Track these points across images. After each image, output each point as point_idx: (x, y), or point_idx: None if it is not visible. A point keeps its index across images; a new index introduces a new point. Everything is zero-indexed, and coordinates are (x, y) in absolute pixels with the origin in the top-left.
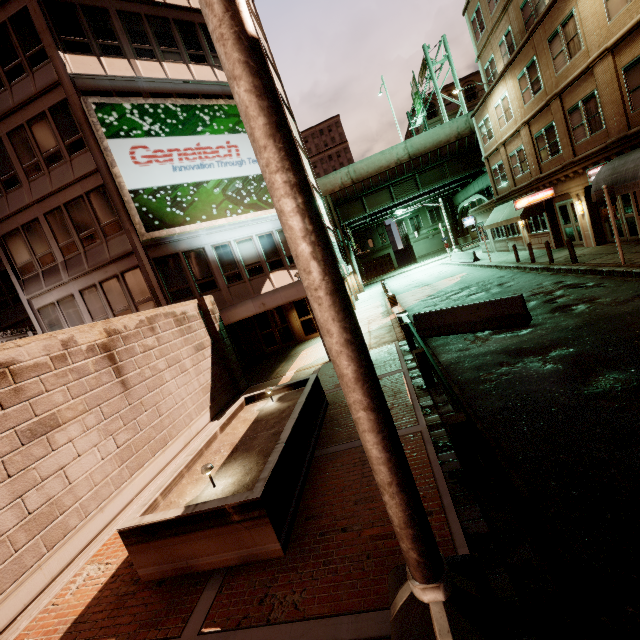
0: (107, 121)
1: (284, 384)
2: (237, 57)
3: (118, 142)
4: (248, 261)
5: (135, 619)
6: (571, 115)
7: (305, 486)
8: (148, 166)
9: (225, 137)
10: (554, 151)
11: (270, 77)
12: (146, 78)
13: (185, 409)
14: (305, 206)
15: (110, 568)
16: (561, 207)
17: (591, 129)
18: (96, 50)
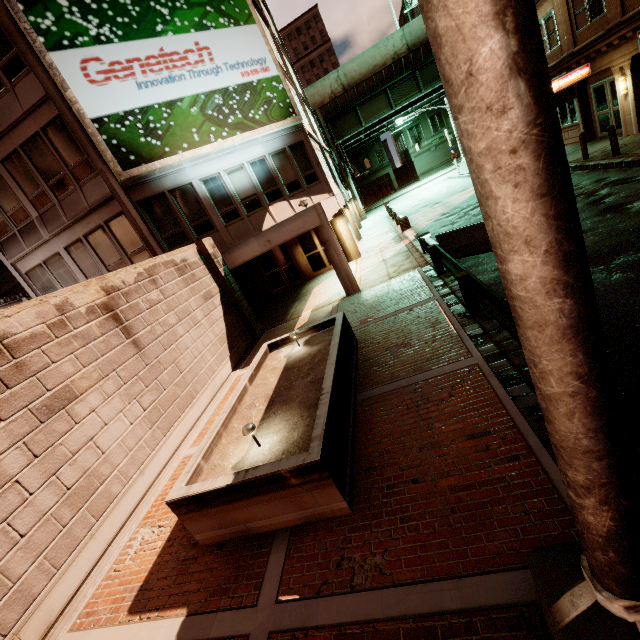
0: (43, 26)
1: (308, 326)
2: None
3: (63, 55)
4: (243, 194)
5: (203, 586)
6: None
7: (355, 434)
8: (107, 85)
9: (192, 36)
10: (595, 12)
11: None
12: None
13: (205, 362)
14: None
15: (164, 531)
16: (597, 89)
17: None
18: None
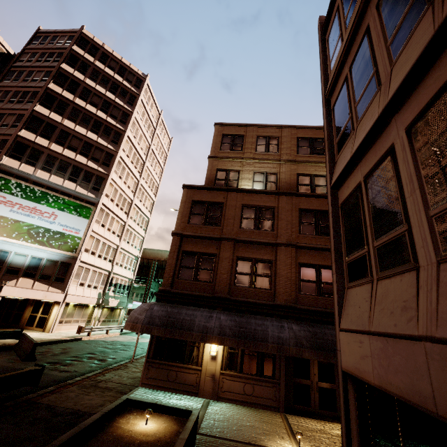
0: None
1: None
2: None
3: None
4: (13, 265)
5: None
6: None
7: None
8: None
9: (54, 210)
10: None
11: None
12: (37, 176)
13: None
14: None
15: None
16: None
17: None
18: (24, 161)
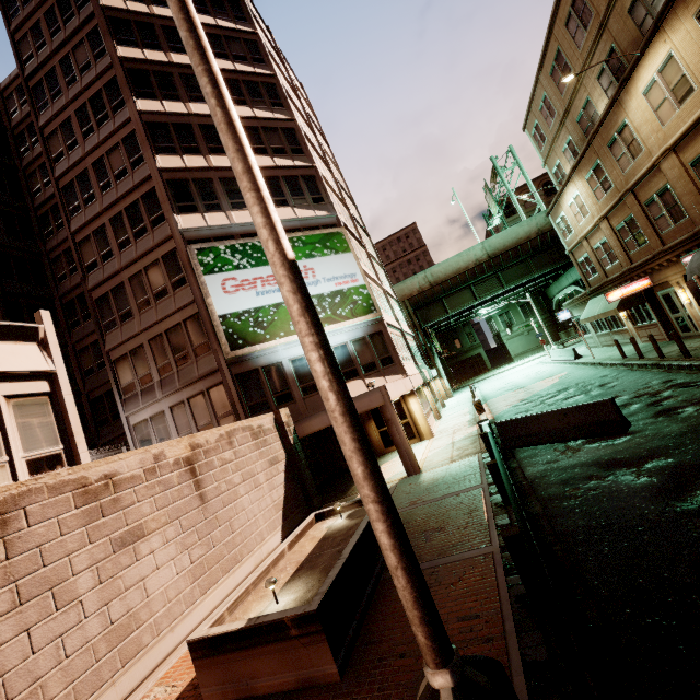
0: (205, 261)
1: (354, 500)
2: (282, 273)
3: (213, 277)
4: None
5: None
6: (649, 207)
7: (368, 610)
8: (236, 294)
9: (302, 262)
10: (640, 241)
11: (302, 280)
12: (238, 224)
13: (257, 527)
14: (324, 356)
15: (176, 690)
16: (664, 296)
17: (674, 219)
18: (201, 209)
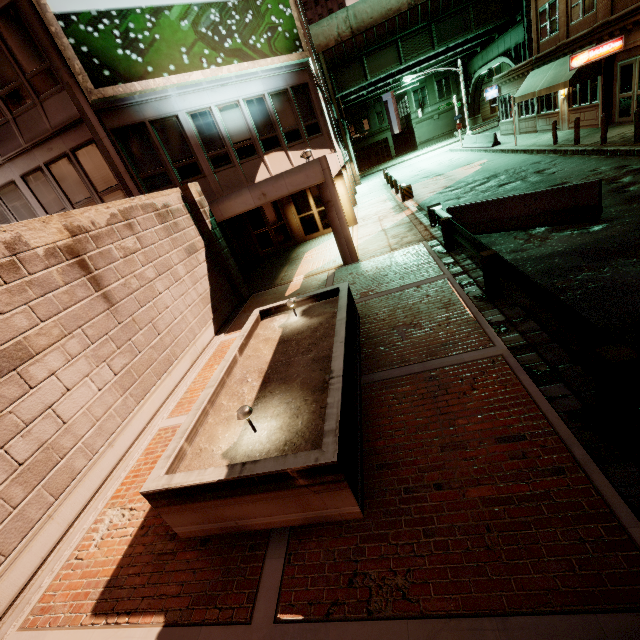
0: None
1: (307, 295)
2: None
3: None
4: (236, 137)
5: (184, 590)
6: None
7: (362, 422)
8: None
9: None
10: None
11: None
12: None
13: (186, 324)
14: None
15: (136, 516)
16: (624, 67)
17: None
18: None
